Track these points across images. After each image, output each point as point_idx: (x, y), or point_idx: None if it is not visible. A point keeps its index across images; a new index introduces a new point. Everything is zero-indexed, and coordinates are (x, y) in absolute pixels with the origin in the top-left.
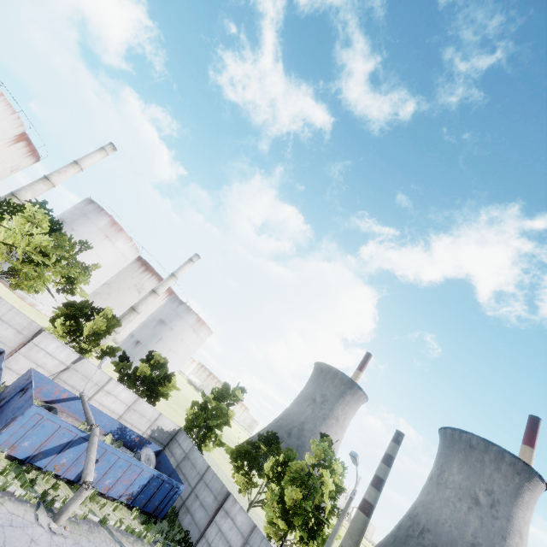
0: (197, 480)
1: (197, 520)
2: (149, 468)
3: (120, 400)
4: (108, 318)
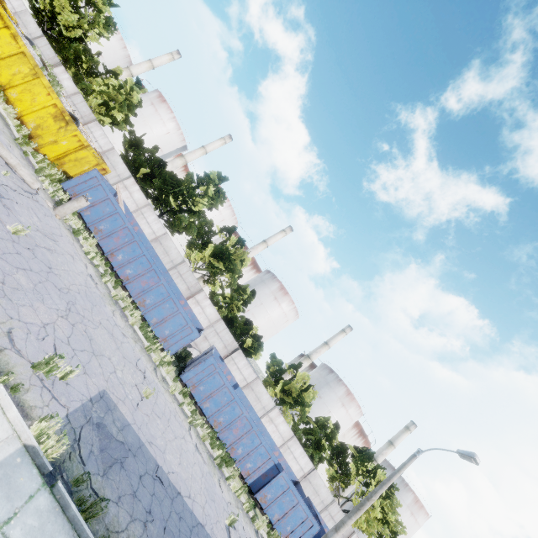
0: None
1: None
2: None
3: None
4: None
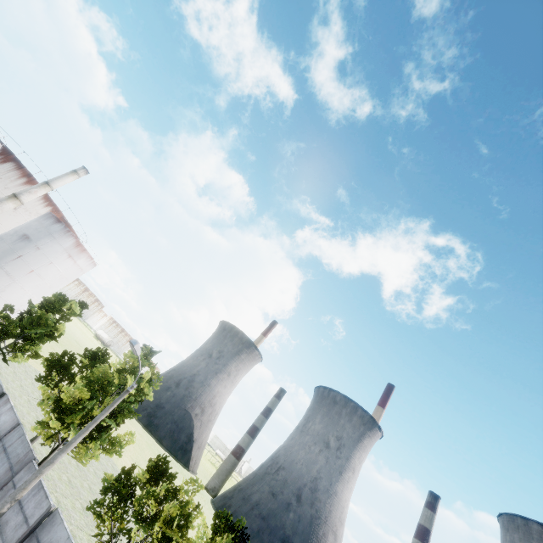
0: None
1: None
2: None
3: None
4: None
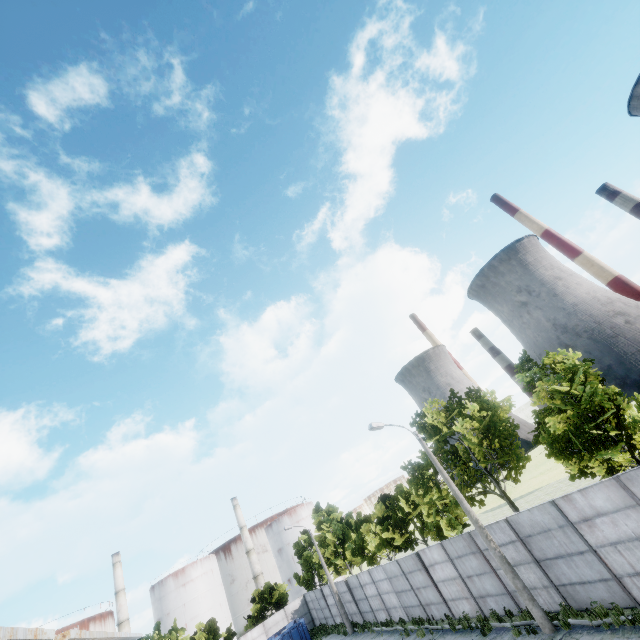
0: (318, 603)
1: (329, 616)
2: (274, 639)
3: (257, 637)
4: (205, 627)
